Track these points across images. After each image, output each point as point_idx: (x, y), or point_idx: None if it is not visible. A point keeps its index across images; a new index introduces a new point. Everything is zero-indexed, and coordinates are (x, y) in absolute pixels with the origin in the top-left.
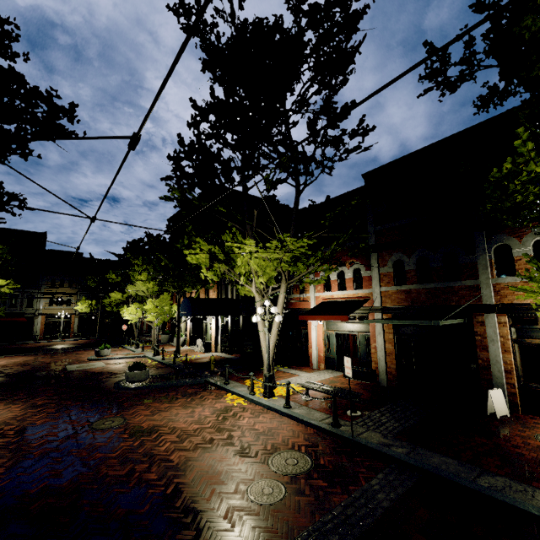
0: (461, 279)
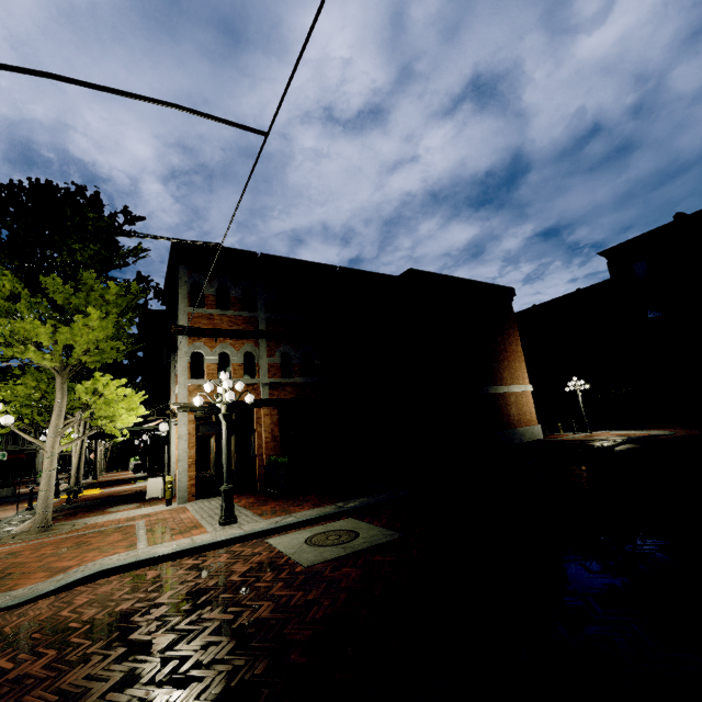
0: None
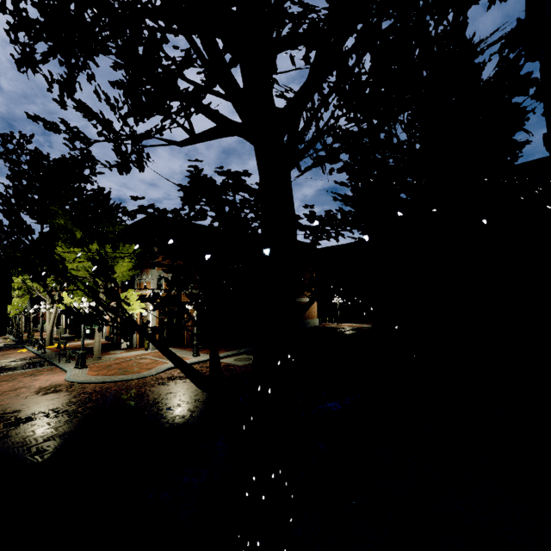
0: None
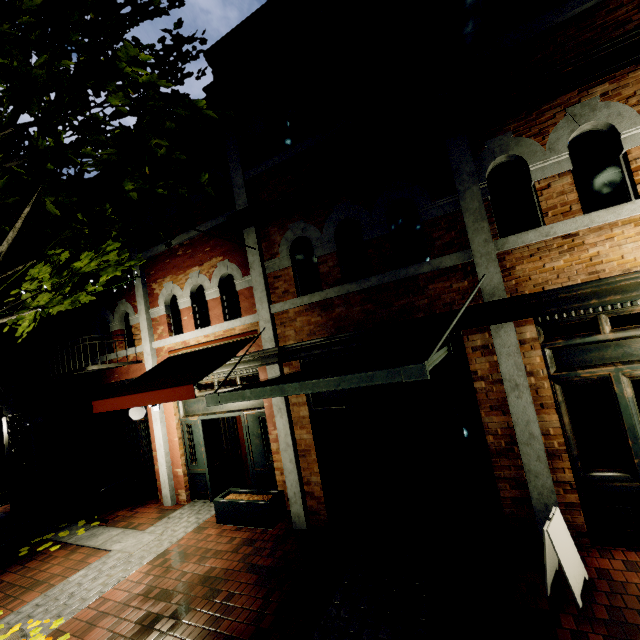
0: (427, 259)
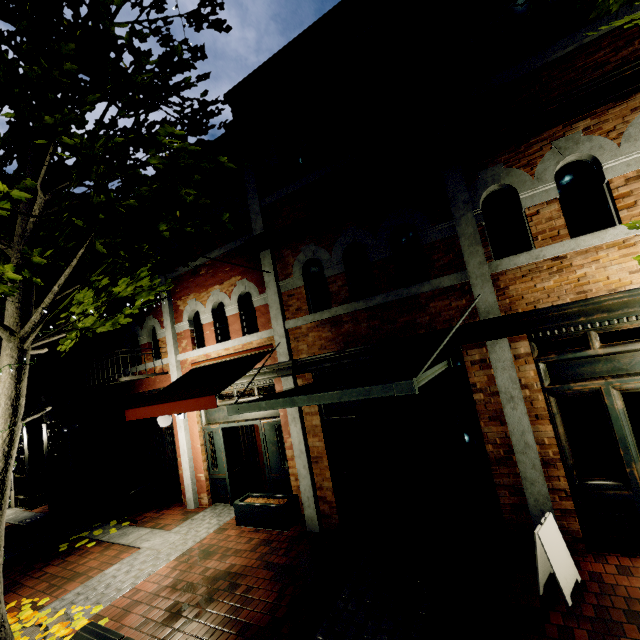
0: (428, 279)
